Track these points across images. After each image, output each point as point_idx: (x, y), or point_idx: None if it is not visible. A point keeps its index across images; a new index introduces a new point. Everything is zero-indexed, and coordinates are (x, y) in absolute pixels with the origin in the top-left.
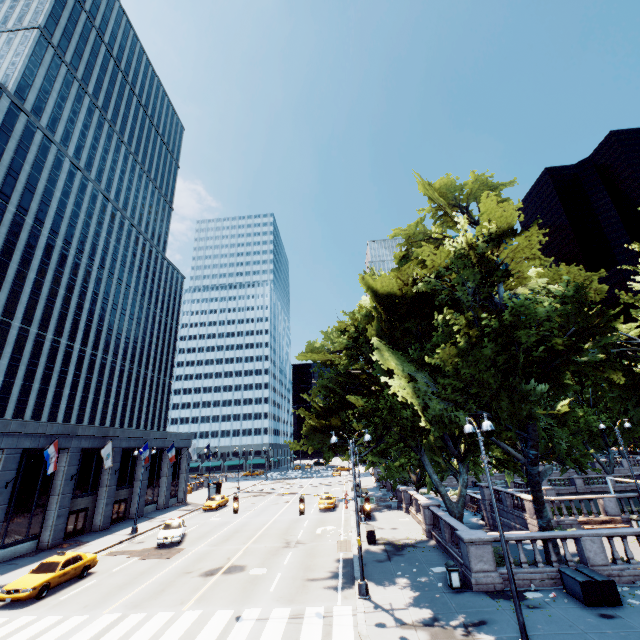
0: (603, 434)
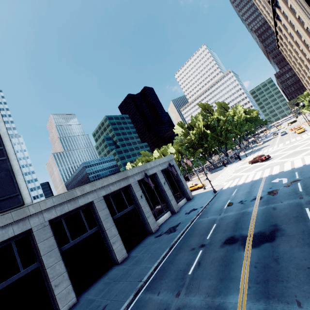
0: None
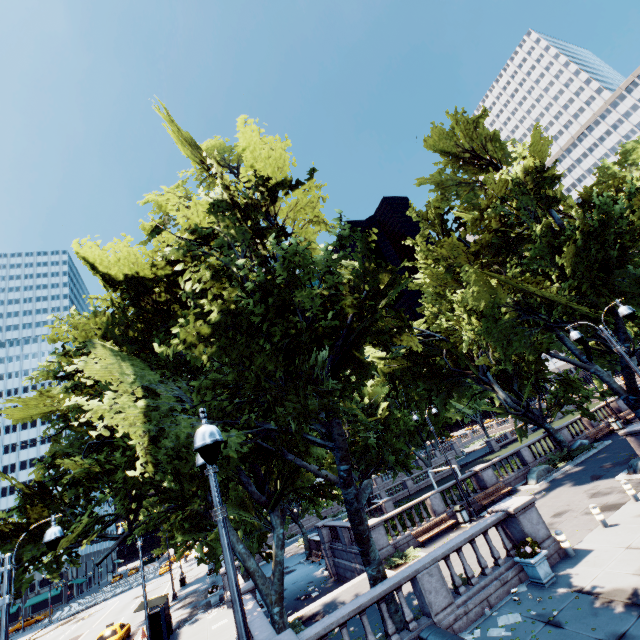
0: (419, 431)
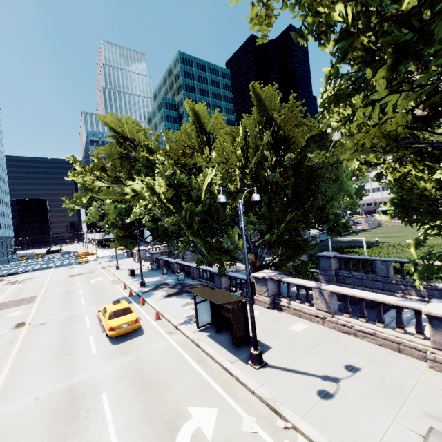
0: None
